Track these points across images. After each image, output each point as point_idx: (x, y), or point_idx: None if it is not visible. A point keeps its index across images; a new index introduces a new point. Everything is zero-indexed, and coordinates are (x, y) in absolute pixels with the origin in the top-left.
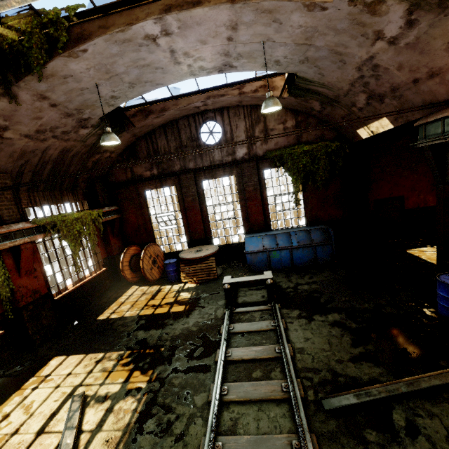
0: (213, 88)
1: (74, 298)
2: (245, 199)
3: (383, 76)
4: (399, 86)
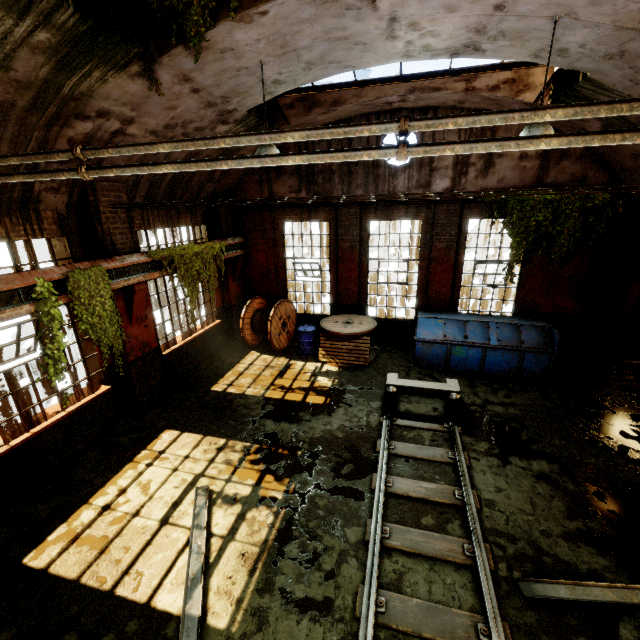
0: (424, 74)
1: (182, 355)
2: (428, 259)
3: None
4: None
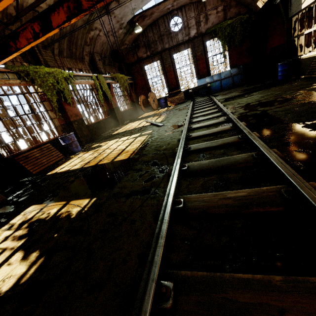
0: None
1: (124, 115)
2: (196, 61)
3: None
4: None
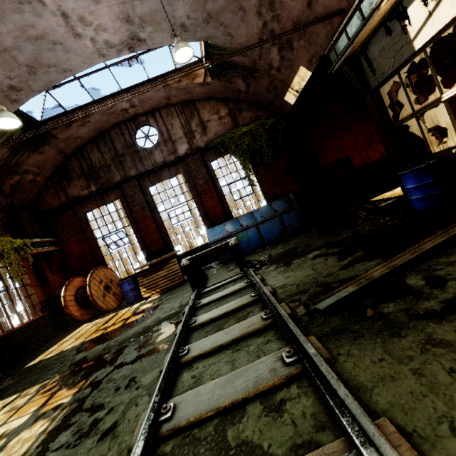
0: (136, 85)
1: None
2: (198, 195)
3: (282, 14)
4: (299, 19)
